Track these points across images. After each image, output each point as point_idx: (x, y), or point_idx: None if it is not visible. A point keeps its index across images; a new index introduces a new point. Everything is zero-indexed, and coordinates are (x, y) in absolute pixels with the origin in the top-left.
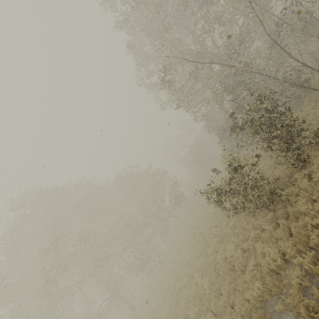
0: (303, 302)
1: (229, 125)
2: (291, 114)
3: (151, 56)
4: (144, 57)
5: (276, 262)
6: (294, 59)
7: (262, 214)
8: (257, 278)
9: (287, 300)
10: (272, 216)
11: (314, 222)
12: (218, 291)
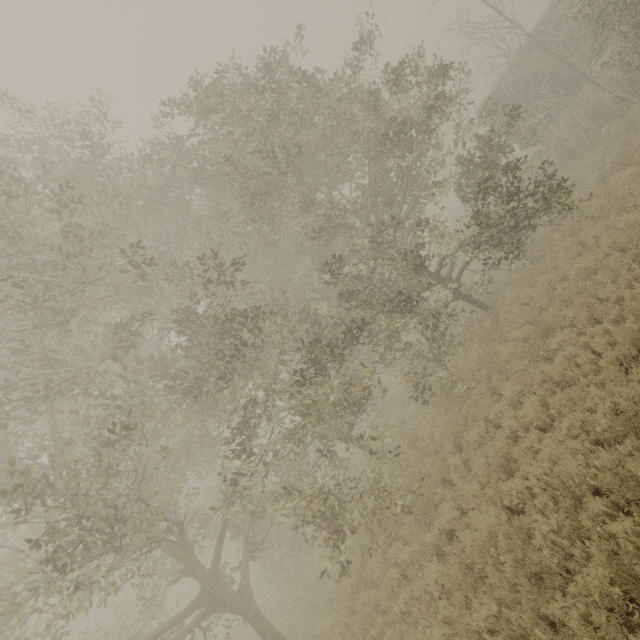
0: None
1: None
2: None
3: None
4: None
5: None
6: None
7: None
8: None
9: None
10: None
11: None
12: None
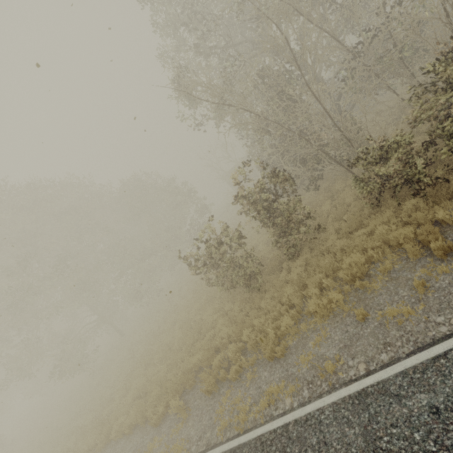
0: (209, 379)
1: (273, 162)
2: (299, 201)
3: (180, 21)
4: (169, 20)
5: (222, 341)
6: (337, 126)
7: (244, 290)
8: (202, 350)
9: (199, 375)
10: (249, 296)
11: (253, 321)
12: (183, 346)
